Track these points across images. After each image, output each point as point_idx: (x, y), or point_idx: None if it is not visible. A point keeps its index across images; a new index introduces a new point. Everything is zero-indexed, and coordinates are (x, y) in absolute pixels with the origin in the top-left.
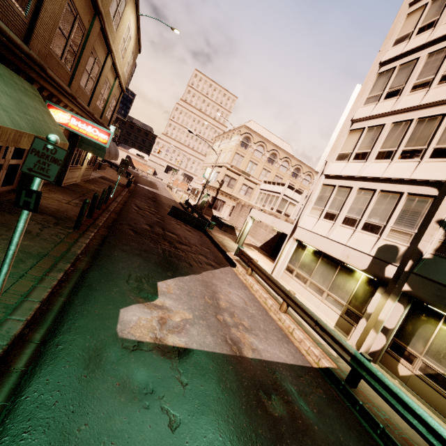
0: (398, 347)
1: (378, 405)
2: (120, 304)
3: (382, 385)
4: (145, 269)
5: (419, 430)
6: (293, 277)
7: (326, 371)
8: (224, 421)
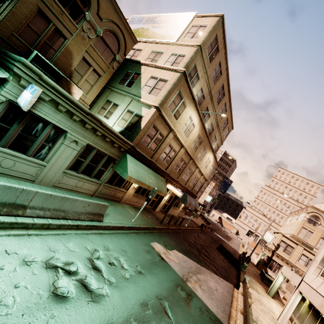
0: None
1: None
2: (156, 241)
3: None
4: (174, 245)
5: None
6: None
7: None
8: (160, 271)
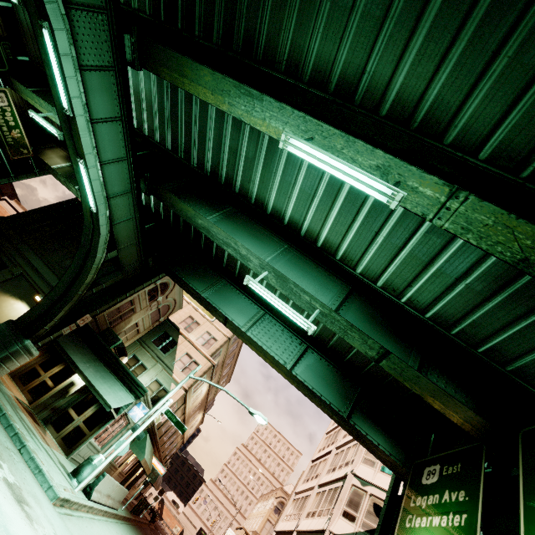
0: None
1: None
2: None
3: None
4: None
5: None
6: None
7: None
8: None
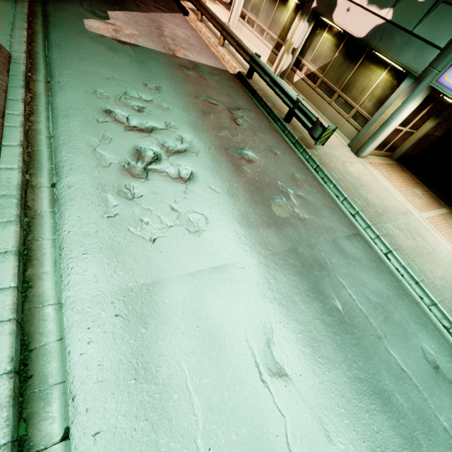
0: (298, 62)
1: (261, 86)
2: (82, 17)
3: (259, 67)
4: (93, 1)
5: (267, 82)
6: (244, 24)
7: (238, 75)
8: (156, 67)
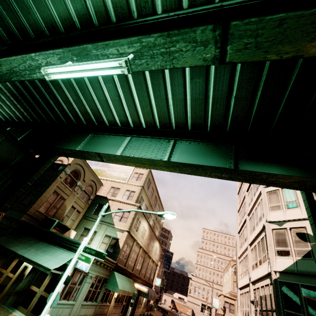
0: None
1: None
2: None
3: None
4: None
5: None
6: None
7: None
8: None
